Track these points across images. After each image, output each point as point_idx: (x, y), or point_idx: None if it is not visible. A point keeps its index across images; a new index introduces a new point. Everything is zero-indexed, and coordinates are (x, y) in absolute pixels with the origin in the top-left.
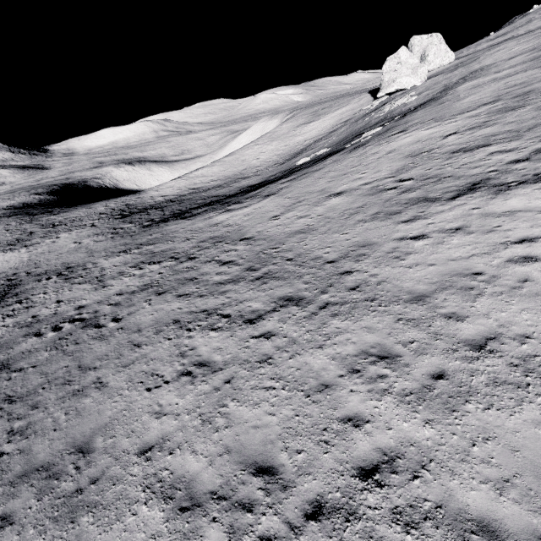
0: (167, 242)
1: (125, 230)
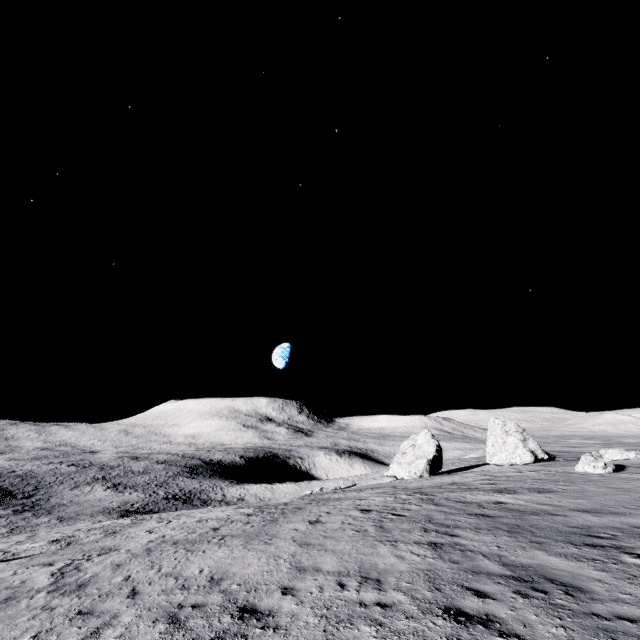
0: (57, 523)
1: (124, 507)
